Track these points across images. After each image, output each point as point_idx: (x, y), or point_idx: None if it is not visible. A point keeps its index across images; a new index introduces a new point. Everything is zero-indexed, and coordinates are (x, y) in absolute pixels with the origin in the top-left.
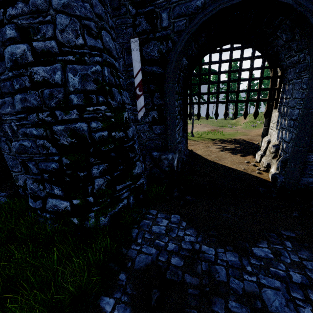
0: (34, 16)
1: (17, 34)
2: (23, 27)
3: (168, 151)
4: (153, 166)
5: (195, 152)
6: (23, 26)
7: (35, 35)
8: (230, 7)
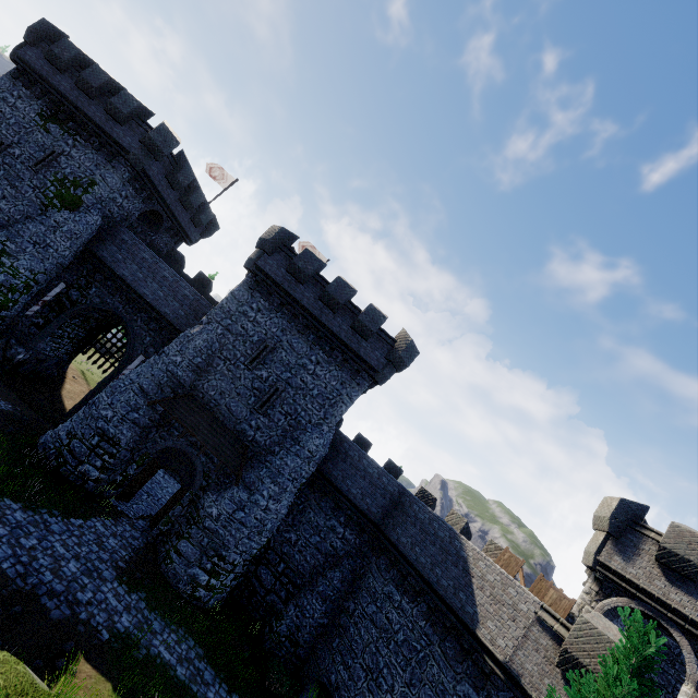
0: (15, 252)
1: (1, 250)
2: (6, 250)
3: (24, 347)
4: (2, 348)
5: (63, 383)
6: (6, 250)
7: (7, 256)
8: (114, 314)
